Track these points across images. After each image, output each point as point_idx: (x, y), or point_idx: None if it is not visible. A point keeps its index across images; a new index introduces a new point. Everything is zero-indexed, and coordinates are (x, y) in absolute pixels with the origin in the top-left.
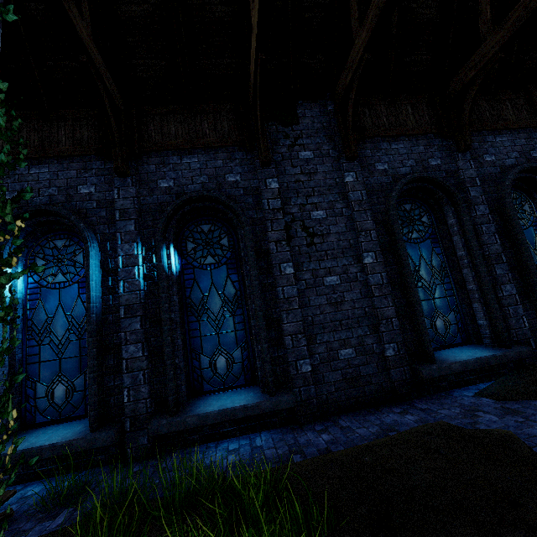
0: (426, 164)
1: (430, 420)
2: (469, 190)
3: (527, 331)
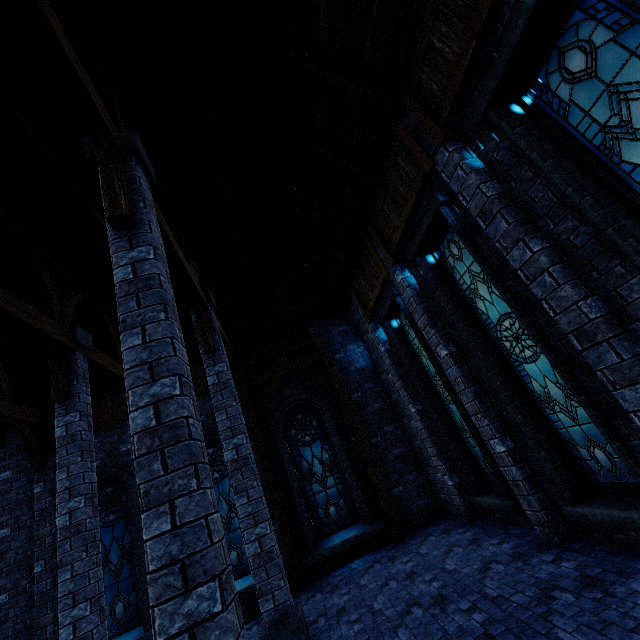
0: (117, 451)
1: None
2: None
3: None
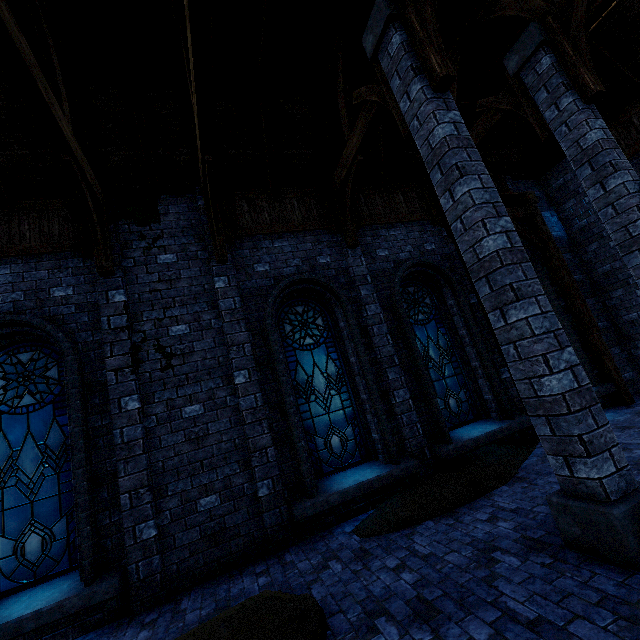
0: (314, 262)
1: (276, 583)
2: (360, 289)
3: (421, 439)
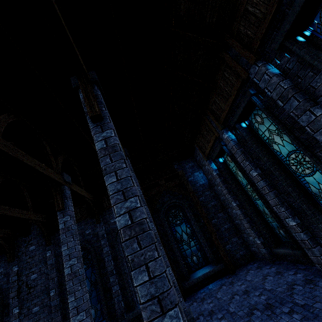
0: (84, 233)
1: None
2: (101, 241)
3: (123, 309)
